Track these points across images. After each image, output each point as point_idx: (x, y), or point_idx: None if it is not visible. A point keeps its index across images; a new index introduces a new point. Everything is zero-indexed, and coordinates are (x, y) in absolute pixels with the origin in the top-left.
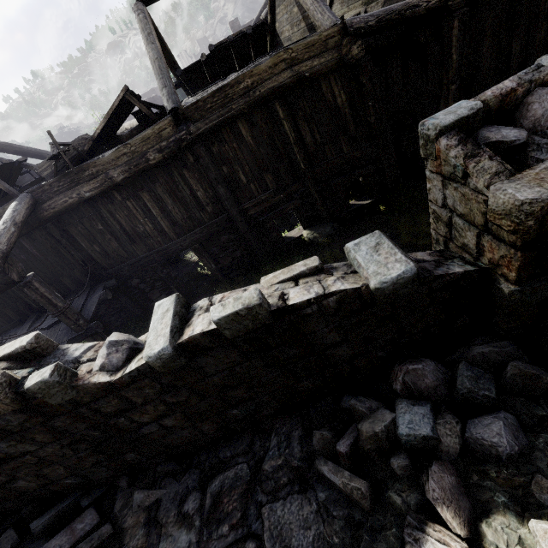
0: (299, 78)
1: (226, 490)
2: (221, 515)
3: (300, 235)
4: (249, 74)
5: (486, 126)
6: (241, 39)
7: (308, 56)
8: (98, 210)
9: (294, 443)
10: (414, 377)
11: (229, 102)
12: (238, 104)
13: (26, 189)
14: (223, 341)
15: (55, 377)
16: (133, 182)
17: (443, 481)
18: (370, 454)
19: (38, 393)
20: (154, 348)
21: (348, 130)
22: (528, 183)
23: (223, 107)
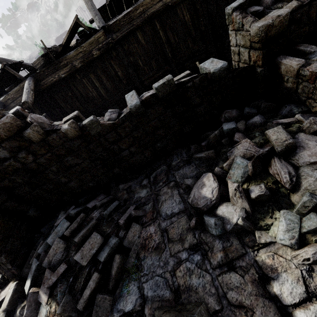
0: (166, 6)
1: (158, 174)
2: (158, 181)
3: None
4: (141, 4)
5: (250, 7)
6: None
7: None
8: (68, 85)
9: (184, 154)
10: (228, 114)
11: (132, 21)
12: (136, 21)
13: (27, 77)
14: (157, 100)
15: (95, 118)
16: (85, 68)
17: (239, 134)
18: (214, 144)
19: (88, 127)
20: (133, 103)
21: (191, 34)
22: (262, 21)
23: (129, 24)
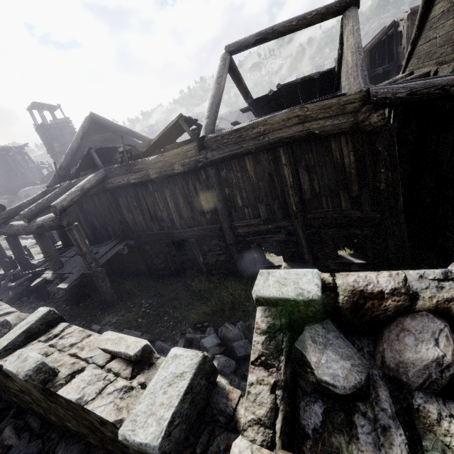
0: (308, 133)
1: None
2: None
3: (278, 265)
4: (263, 122)
5: (324, 324)
6: (308, 82)
7: (322, 116)
8: (137, 192)
9: None
10: None
11: (241, 141)
12: (248, 144)
13: (110, 165)
14: None
15: None
16: (162, 181)
17: None
18: None
19: None
20: None
21: (351, 189)
22: None
23: (236, 144)
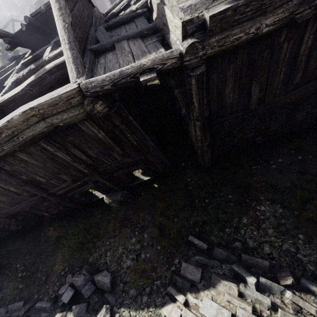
0: (55, 126)
1: None
2: None
3: (102, 197)
4: (5, 127)
5: None
6: None
7: (56, 111)
8: None
9: None
10: None
11: None
12: (7, 146)
13: None
14: None
15: None
16: None
17: None
18: None
19: None
20: None
21: (116, 150)
22: None
23: None
